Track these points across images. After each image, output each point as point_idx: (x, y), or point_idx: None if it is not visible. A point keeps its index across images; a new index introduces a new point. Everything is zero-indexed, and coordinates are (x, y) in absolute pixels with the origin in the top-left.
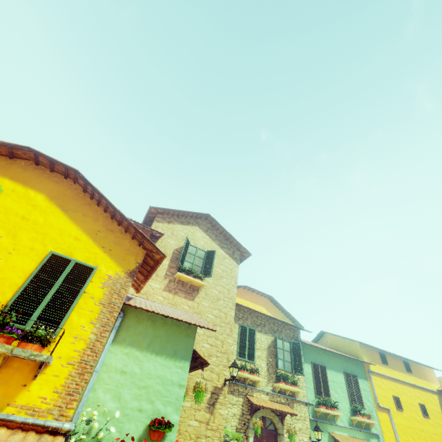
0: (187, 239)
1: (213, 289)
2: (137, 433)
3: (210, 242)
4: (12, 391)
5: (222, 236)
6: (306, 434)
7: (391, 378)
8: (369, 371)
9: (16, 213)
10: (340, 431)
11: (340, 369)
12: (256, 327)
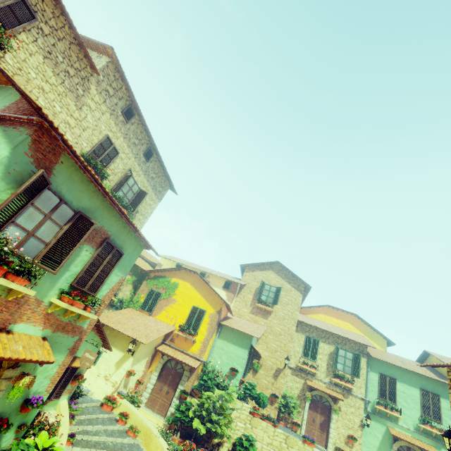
0: (262, 281)
1: (281, 312)
2: (227, 371)
3: (281, 280)
4: (189, 347)
5: (290, 274)
6: (358, 417)
7: None
8: None
9: (183, 292)
10: (402, 430)
11: (415, 384)
12: (320, 338)
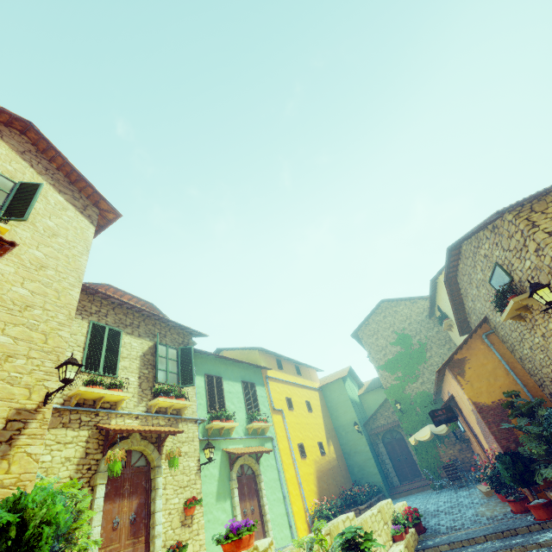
0: None
1: (31, 247)
2: None
3: (32, 173)
4: None
5: (62, 175)
6: (194, 457)
7: (285, 381)
8: (266, 377)
9: None
10: (235, 444)
11: (238, 378)
12: (124, 327)
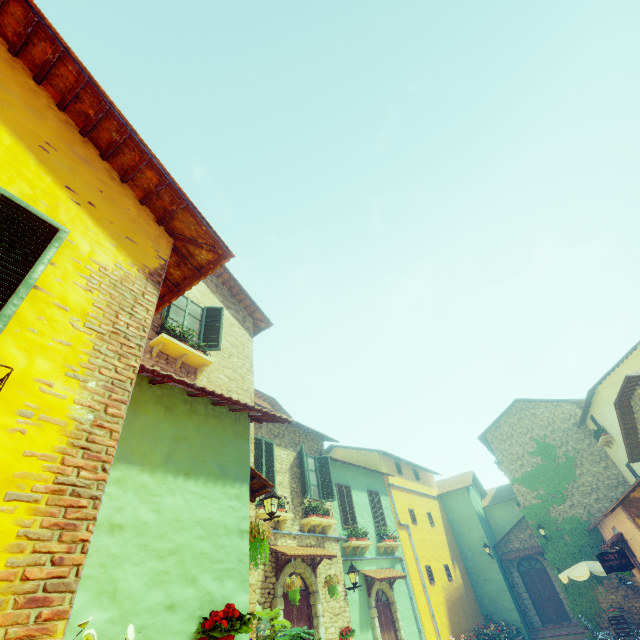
0: None
1: (220, 373)
2: None
3: (209, 294)
4: None
5: (226, 289)
6: (340, 581)
7: (406, 489)
8: (389, 485)
9: None
10: (369, 565)
11: (363, 487)
12: (274, 438)
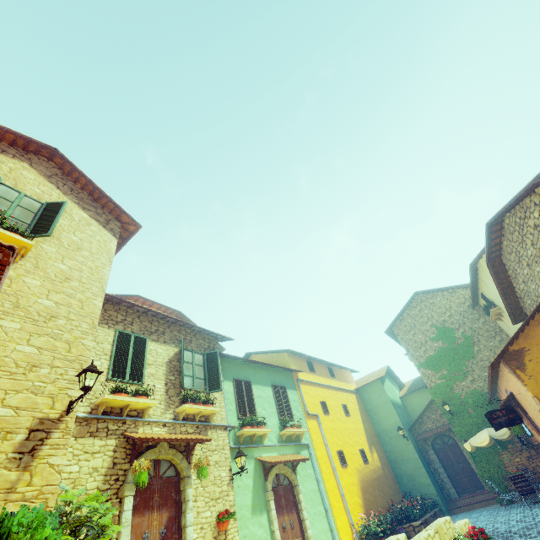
0: None
1: (56, 261)
2: None
3: (58, 194)
4: None
5: (86, 194)
6: (225, 466)
7: (318, 384)
8: (297, 380)
9: None
10: (269, 452)
11: (267, 382)
12: (149, 334)
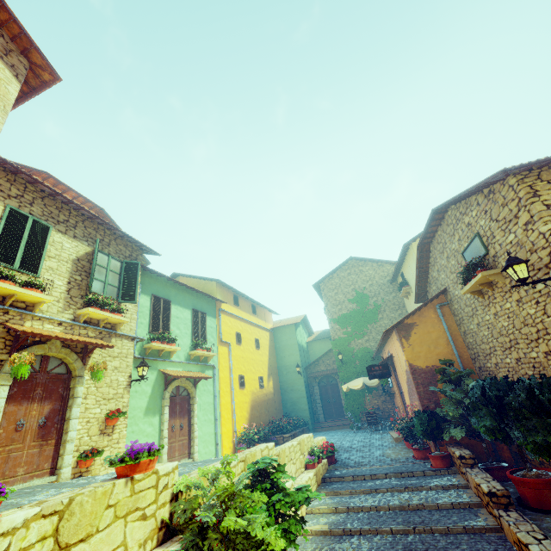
0: None
1: None
2: None
3: None
4: None
5: None
6: (125, 372)
7: (238, 317)
8: (220, 310)
9: None
10: (174, 367)
11: (189, 305)
12: (54, 223)
